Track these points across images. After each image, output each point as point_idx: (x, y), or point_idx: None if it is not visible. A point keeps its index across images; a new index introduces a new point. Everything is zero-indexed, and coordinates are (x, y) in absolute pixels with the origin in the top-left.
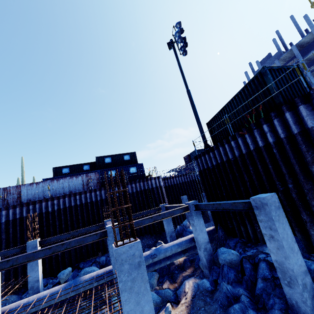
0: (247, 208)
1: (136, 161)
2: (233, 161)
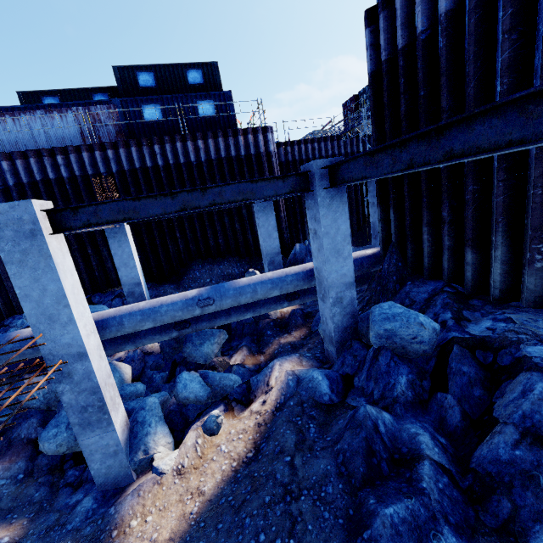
0: None
1: (220, 89)
2: None
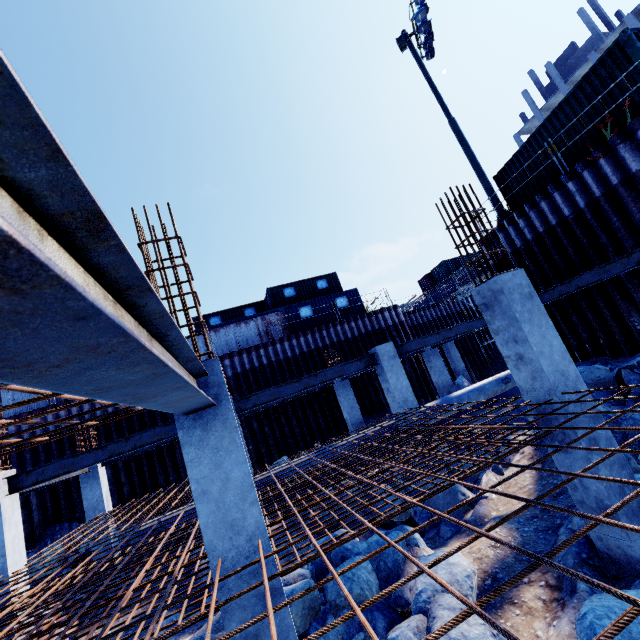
0: (632, 265)
1: (340, 289)
2: (574, 219)
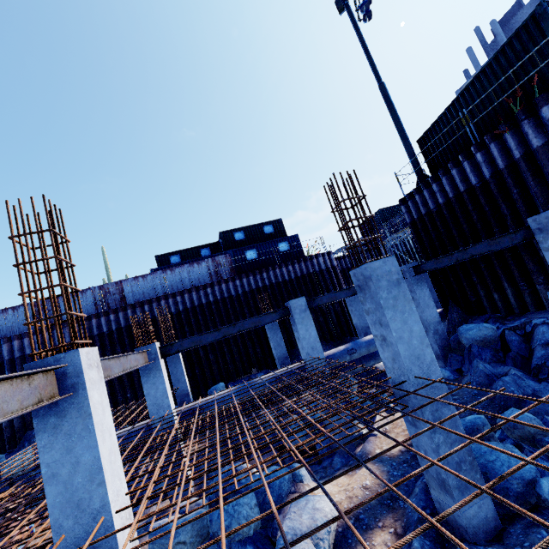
0: (518, 240)
1: (284, 233)
2: (480, 188)
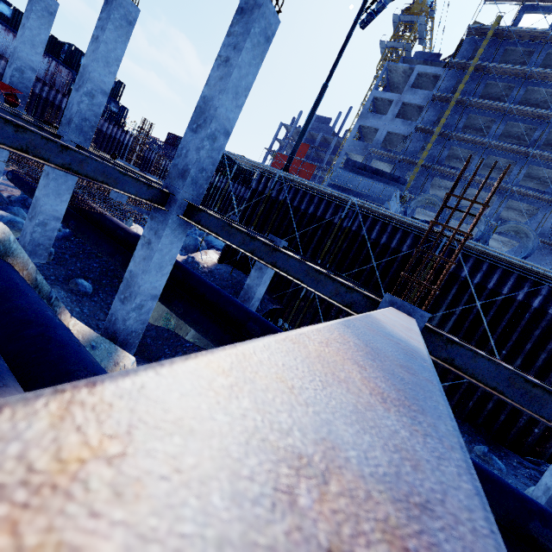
0: None
1: (120, 96)
2: None
